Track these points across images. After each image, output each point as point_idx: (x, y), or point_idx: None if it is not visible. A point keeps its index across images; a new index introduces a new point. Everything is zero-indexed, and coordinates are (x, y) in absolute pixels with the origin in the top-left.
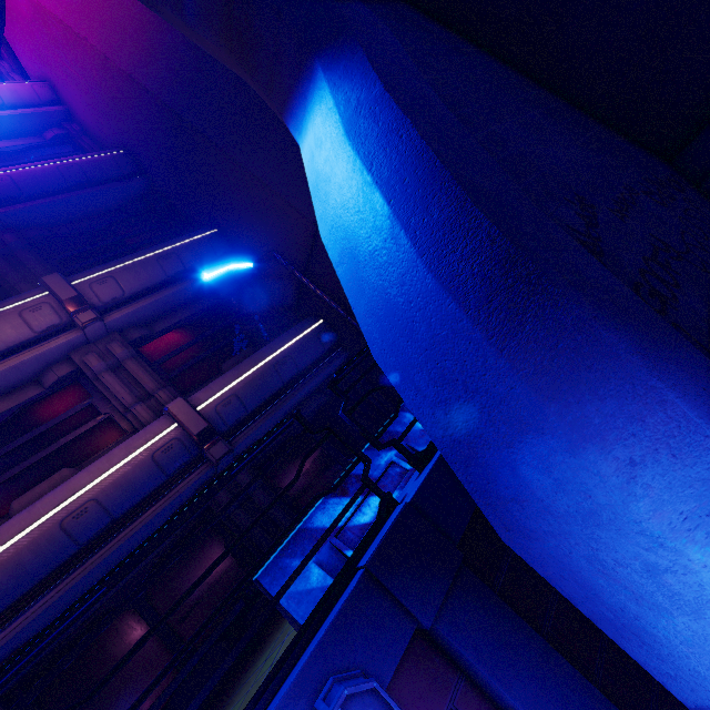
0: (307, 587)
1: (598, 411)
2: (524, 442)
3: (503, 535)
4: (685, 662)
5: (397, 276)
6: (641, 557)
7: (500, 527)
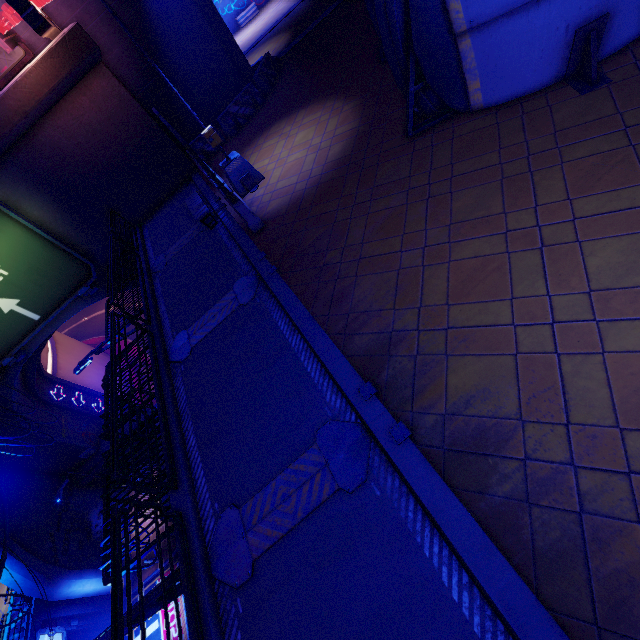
0: (16, 637)
1: (59, 585)
2: (53, 591)
3: (52, 600)
4: (73, 595)
5: (30, 585)
6: (66, 592)
7: (52, 600)
